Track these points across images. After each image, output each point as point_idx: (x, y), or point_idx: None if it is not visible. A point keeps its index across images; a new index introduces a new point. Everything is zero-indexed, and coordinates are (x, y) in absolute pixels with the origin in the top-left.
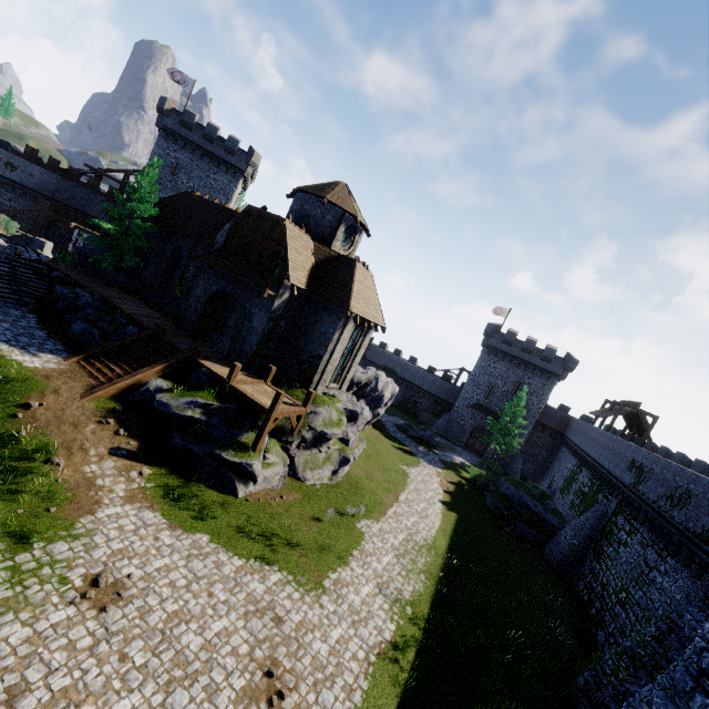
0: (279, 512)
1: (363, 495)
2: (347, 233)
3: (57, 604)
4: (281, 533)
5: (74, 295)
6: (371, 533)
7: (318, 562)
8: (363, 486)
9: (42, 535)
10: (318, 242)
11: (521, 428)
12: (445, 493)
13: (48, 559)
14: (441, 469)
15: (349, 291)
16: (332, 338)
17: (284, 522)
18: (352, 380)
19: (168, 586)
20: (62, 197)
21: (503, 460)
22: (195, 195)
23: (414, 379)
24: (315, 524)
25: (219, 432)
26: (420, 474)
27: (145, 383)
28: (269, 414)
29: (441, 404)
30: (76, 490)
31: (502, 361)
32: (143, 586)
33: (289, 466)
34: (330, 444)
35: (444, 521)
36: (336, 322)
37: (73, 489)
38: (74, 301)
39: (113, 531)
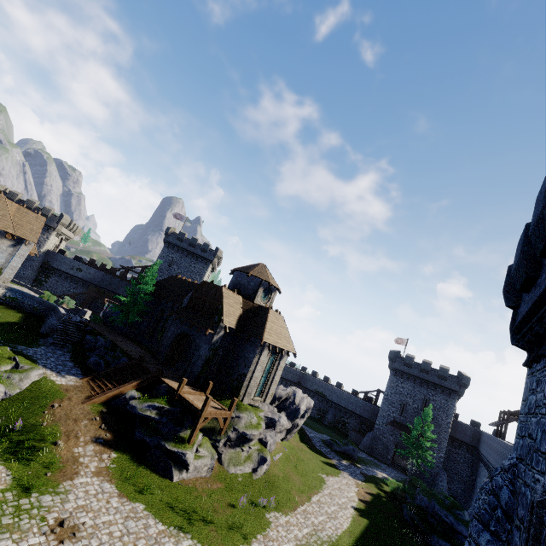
0: (202, 496)
1: (278, 493)
2: (265, 292)
3: (35, 533)
4: (200, 511)
5: (95, 340)
6: (278, 523)
7: (225, 537)
8: (279, 485)
9: (38, 489)
10: (245, 298)
11: (437, 443)
12: (361, 501)
13: (37, 504)
14: (361, 480)
15: (263, 328)
16: (253, 360)
17: (204, 504)
18: (275, 395)
19: (108, 534)
20: (103, 284)
21: (428, 477)
22: (178, 277)
23: (341, 401)
24: (229, 509)
25: (166, 428)
26: (338, 483)
27: (125, 394)
28: (201, 413)
29: (366, 423)
30: (66, 463)
31: (407, 381)
32: (91, 531)
33: (217, 462)
34: (251, 444)
35: (353, 524)
36: (255, 349)
37: (64, 462)
38: (95, 344)
39: (81, 492)
